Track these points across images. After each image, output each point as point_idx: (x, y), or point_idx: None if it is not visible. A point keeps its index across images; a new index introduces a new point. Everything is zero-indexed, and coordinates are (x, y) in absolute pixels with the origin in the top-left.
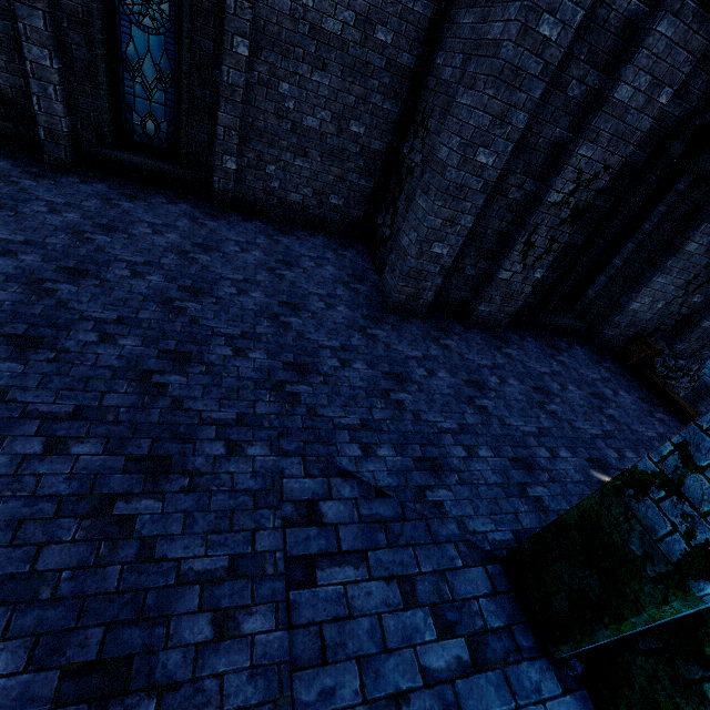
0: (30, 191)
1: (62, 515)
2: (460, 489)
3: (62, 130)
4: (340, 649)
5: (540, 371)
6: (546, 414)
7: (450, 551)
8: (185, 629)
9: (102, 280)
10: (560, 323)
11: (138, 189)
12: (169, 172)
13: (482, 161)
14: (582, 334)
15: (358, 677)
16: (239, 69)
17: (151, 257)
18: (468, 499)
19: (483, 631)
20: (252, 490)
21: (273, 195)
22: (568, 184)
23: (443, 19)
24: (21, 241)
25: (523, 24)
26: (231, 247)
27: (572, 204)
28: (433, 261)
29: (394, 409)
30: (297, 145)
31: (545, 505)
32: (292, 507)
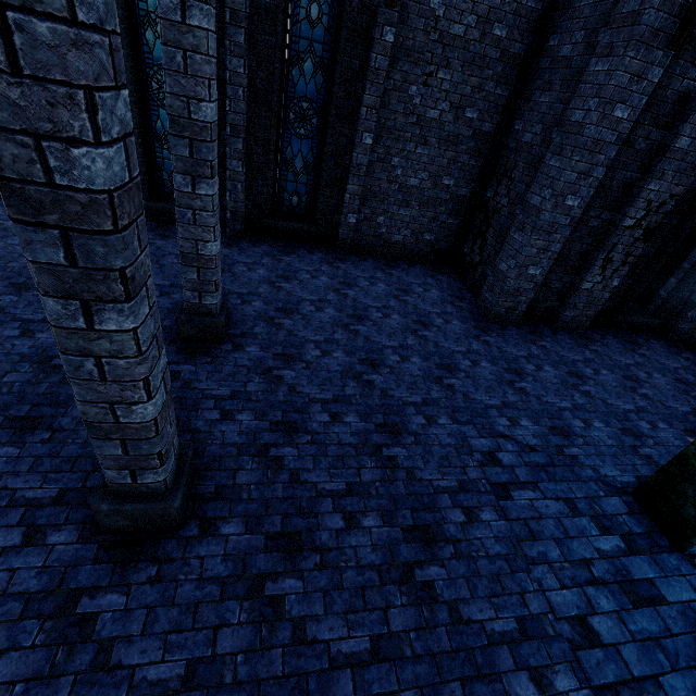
0: (230, 257)
1: (359, 454)
2: (587, 448)
3: (242, 211)
4: (540, 533)
5: (626, 362)
6: (639, 396)
7: (592, 486)
8: (450, 515)
9: (302, 314)
10: (637, 321)
11: (286, 245)
12: (307, 230)
13: (569, 204)
14: (657, 330)
15: (557, 548)
16: (364, 154)
17: (320, 296)
18: (595, 455)
19: (629, 534)
20: (452, 444)
21: (380, 238)
22: (640, 212)
23: (518, 96)
24: (247, 293)
25: (601, 113)
26: (363, 283)
27: (644, 226)
28: (528, 280)
29: (521, 394)
30: (402, 200)
31: (655, 461)
32: (479, 455)
